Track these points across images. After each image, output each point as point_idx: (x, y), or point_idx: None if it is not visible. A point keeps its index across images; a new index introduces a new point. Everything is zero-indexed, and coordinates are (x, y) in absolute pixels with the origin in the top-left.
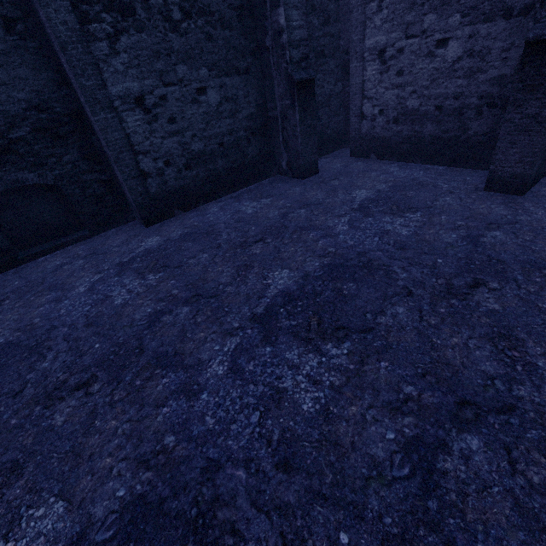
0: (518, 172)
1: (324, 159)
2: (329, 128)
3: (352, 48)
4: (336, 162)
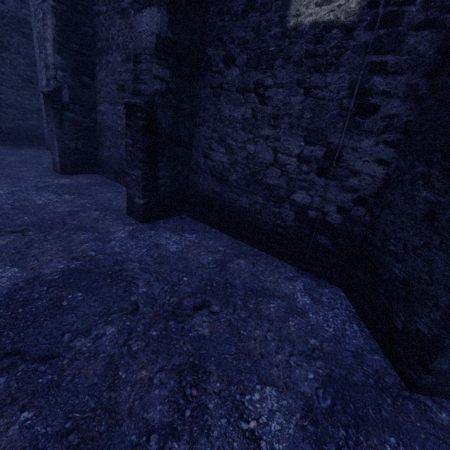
0: (57, 161)
1: (29, 146)
2: (41, 129)
3: (40, 82)
4: (30, 149)
